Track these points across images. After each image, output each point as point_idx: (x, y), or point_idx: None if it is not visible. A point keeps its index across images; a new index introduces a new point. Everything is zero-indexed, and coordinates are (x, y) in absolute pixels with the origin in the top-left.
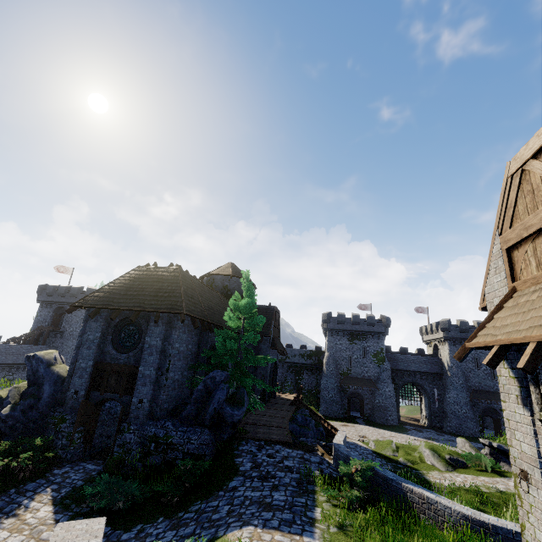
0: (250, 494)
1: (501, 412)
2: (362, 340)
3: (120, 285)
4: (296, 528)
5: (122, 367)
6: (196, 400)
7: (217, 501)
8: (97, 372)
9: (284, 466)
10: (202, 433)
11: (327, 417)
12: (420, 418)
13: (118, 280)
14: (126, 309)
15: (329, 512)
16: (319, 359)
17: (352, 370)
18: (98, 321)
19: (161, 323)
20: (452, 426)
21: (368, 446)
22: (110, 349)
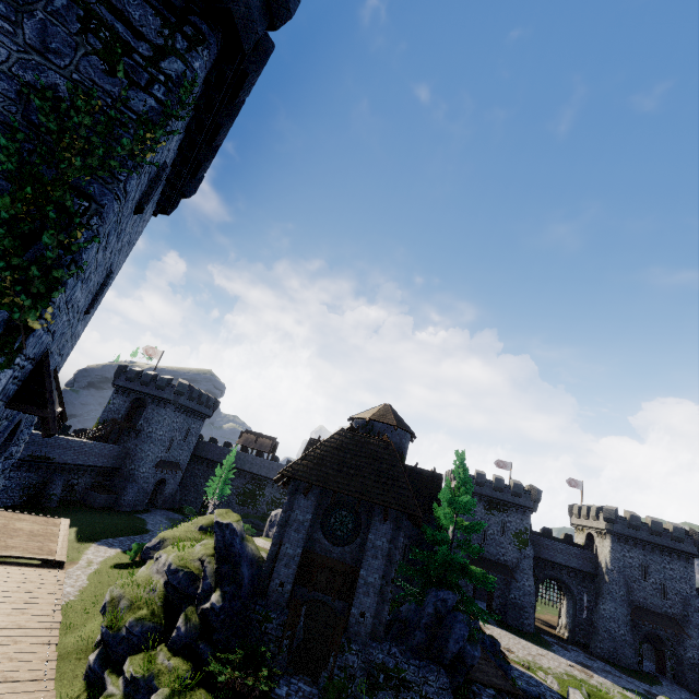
0: None
1: (668, 643)
2: (503, 511)
3: (329, 455)
4: None
5: (336, 564)
6: (427, 626)
7: None
8: (304, 562)
9: None
10: (439, 672)
11: None
12: (553, 623)
13: (324, 446)
14: (348, 494)
15: None
16: None
17: (485, 548)
18: (309, 499)
19: (388, 521)
20: (604, 648)
21: (548, 683)
22: (321, 536)
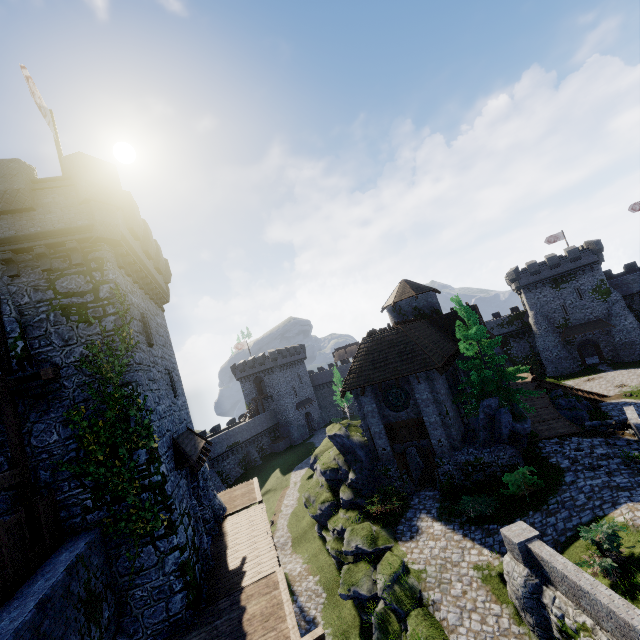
0: (592, 483)
1: None
2: (571, 280)
3: (363, 362)
4: None
5: (407, 422)
6: (484, 427)
7: (567, 493)
8: (389, 431)
9: (598, 454)
10: (505, 449)
11: (560, 376)
12: None
13: (358, 358)
14: (387, 380)
15: None
16: (523, 321)
17: (571, 318)
18: (368, 396)
19: (422, 381)
20: None
21: None
22: (389, 412)
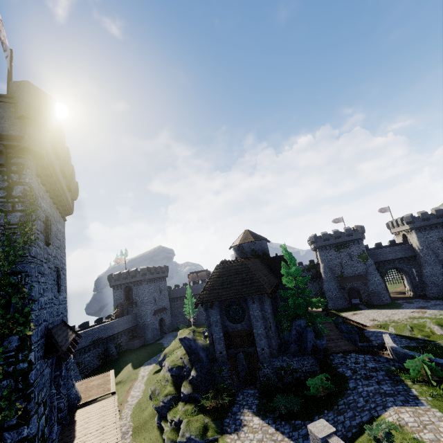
0: (368, 389)
1: None
2: (346, 248)
3: (215, 282)
4: (412, 402)
5: (241, 332)
6: (295, 340)
7: (351, 396)
8: (226, 338)
9: (369, 367)
10: (308, 359)
11: (336, 310)
12: (404, 290)
13: (211, 279)
14: (231, 298)
15: (423, 391)
16: (316, 270)
17: (345, 272)
18: (215, 309)
19: (255, 301)
20: (434, 292)
21: (389, 331)
22: (228, 323)
